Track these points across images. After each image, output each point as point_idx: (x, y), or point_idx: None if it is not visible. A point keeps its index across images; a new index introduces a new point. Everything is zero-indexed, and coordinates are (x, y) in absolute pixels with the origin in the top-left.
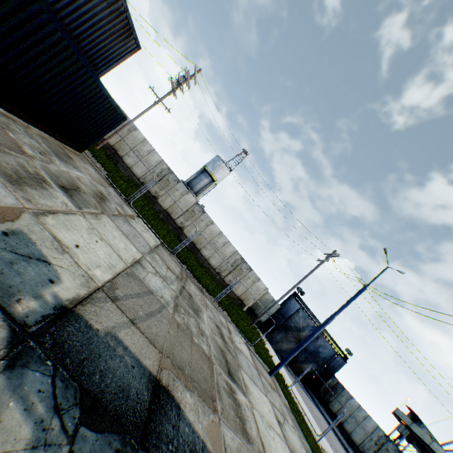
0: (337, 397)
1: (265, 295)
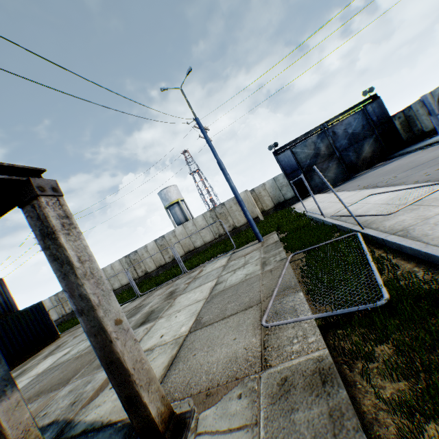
0: (418, 118)
1: (266, 188)
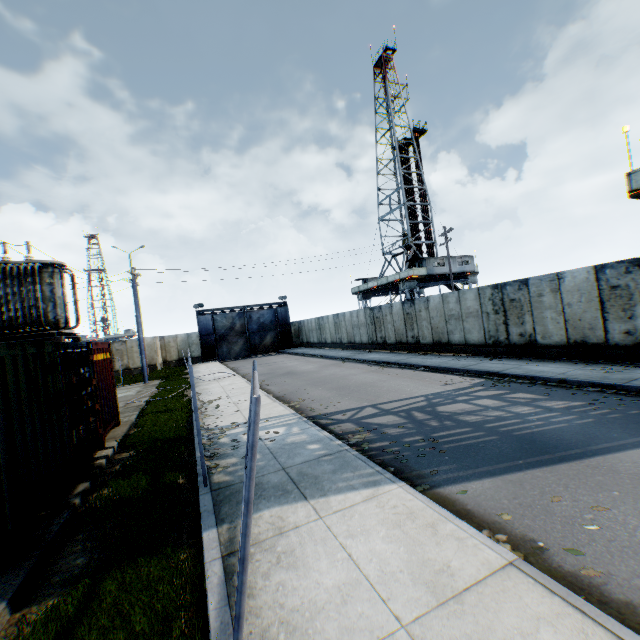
0: (302, 331)
1: (177, 340)
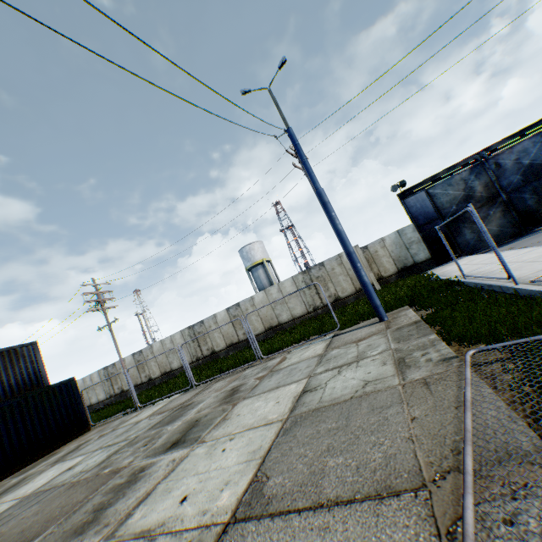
0: None
1: (385, 245)
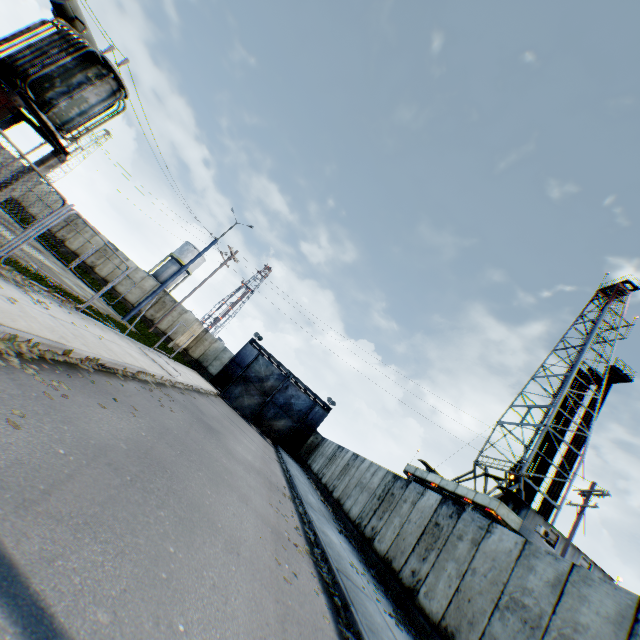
0: (316, 450)
1: (213, 344)
